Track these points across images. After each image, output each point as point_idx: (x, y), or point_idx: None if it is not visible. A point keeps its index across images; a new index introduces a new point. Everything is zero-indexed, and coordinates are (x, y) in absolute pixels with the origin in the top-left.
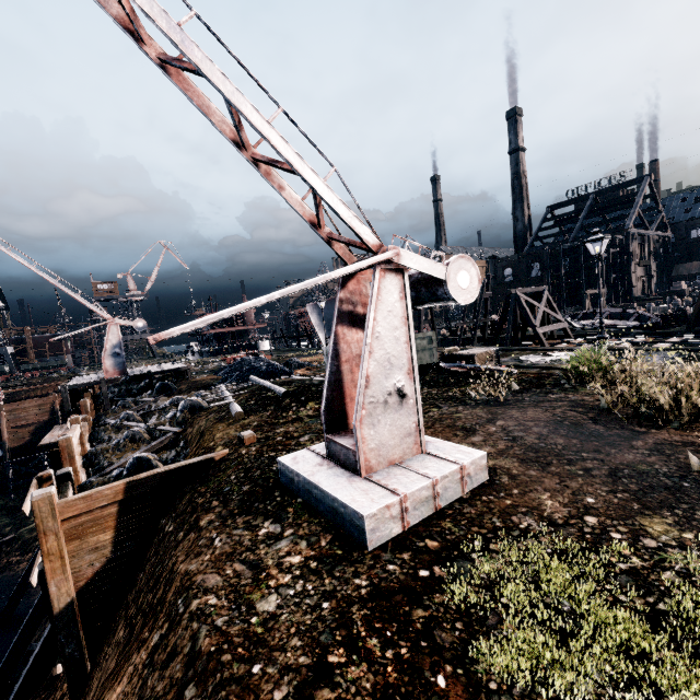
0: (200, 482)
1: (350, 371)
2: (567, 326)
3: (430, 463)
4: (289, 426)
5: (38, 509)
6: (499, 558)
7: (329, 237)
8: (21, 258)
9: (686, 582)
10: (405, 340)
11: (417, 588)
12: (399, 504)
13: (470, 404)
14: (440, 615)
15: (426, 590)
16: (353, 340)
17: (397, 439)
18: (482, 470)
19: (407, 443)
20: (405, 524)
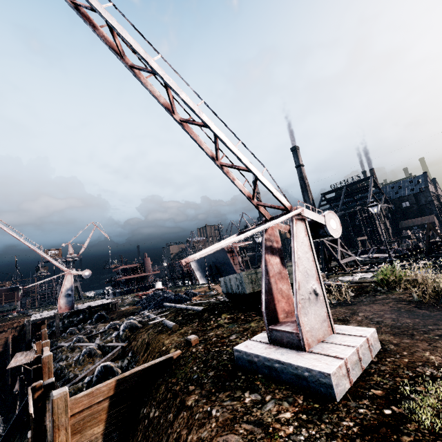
0: (169, 375)
1: (275, 282)
2: (355, 258)
3: (344, 338)
4: (216, 330)
5: (57, 406)
6: (429, 395)
7: (258, 204)
8: (15, 234)
9: None
10: (312, 259)
11: (391, 422)
12: (345, 365)
13: (330, 306)
14: (421, 438)
15: (397, 422)
16: (274, 263)
17: (319, 323)
18: (377, 341)
19: (324, 326)
20: (350, 380)
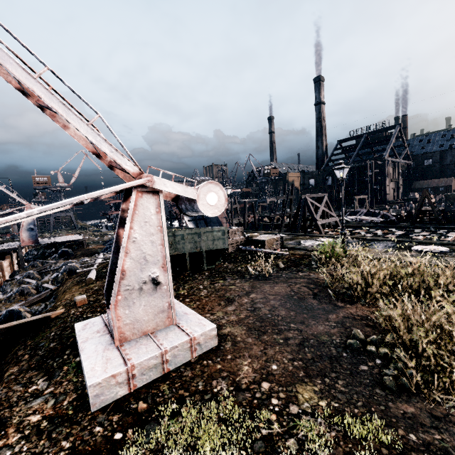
0: (32, 336)
1: None
2: (337, 220)
3: (172, 334)
4: None
5: None
6: (182, 421)
7: (110, 164)
8: None
9: (300, 450)
10: (160, 243)
11: (103, 452)
12: (126, 373)
13: (246, 277)
14: None
15: (109, 453)
16: None
17: (151, 315)
18: (212, 339)
19: (160, 318)
20: (131, 387)
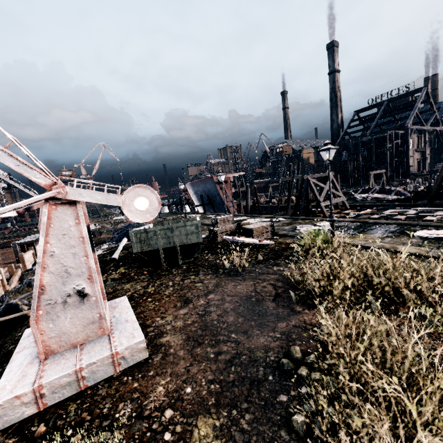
0: (6, 334)
1: None
2: (345, 200)
3: (98, 347)
4: None
5: None
6: None
7: None
8: None
9: None
10: (83, 254)
11: None
12: (33, 393)
13: (219, 273)
14: None
15: None
16: None
17: (80, 327)
18: (141, 351)
19: (91, 329)
20: (40, 406)
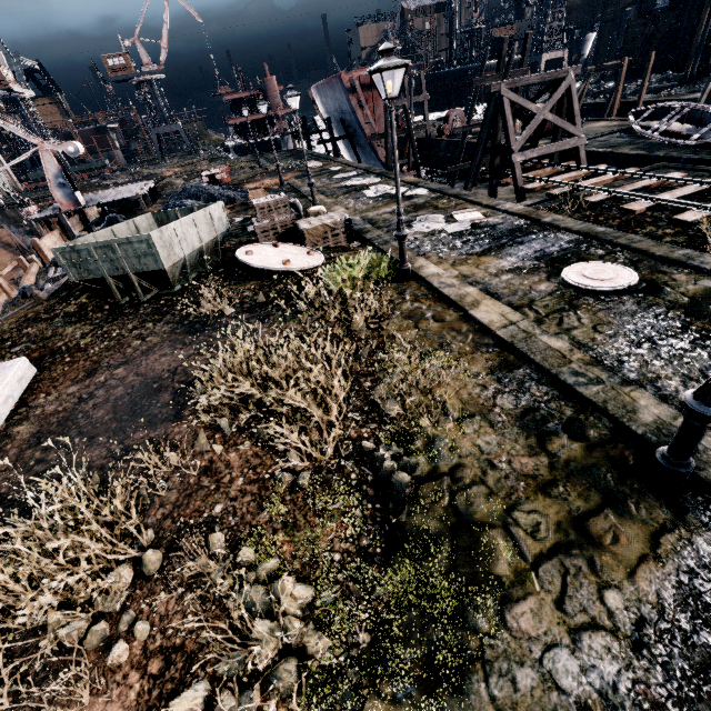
0: None
1: None
2: (582, 144)
3: None
4: (38, 326)
5: None
6: None
7: None
8: None
9: None
10: None
11: None
12: None
13: (184, 322)
14: None
15: None
16: None
17: None
18: None
19: None
20: None
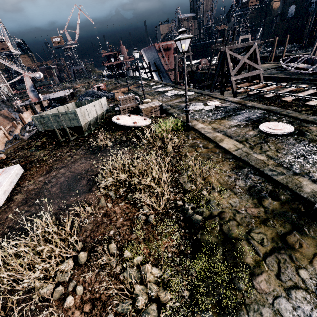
0: None
1: None
2: (261, 73)
3: None
4: (23, 151)
5: None
6: None
7: None
8: None
9: None
10: None
11: None
12: None
13: (90, 149)
14: None
15: None
16: None
17: None
18: None
19: None
20: None
